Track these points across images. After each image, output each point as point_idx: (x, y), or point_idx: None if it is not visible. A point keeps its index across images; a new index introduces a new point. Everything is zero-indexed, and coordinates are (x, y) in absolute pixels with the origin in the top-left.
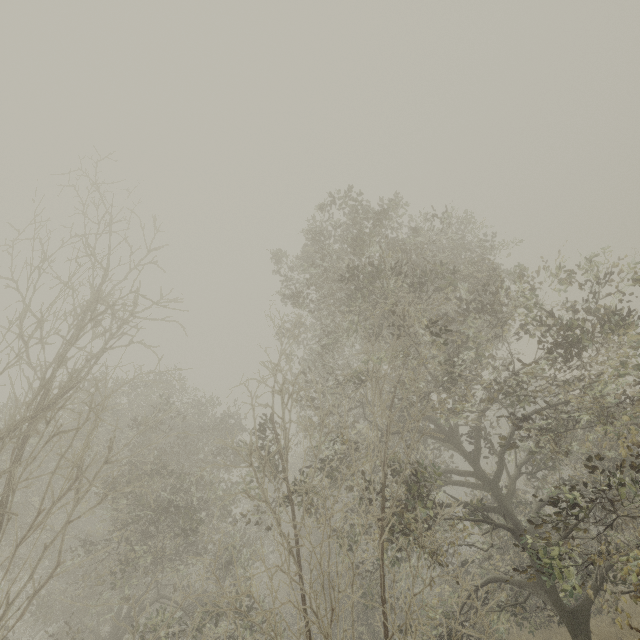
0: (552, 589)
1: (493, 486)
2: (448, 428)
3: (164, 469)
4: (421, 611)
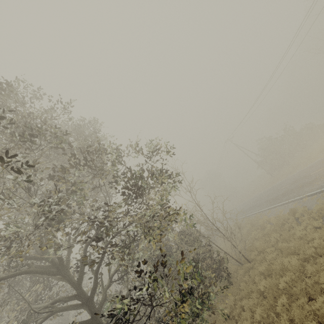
0: None
1: (89, 302)
2: (59, 262)
3: None
4: None
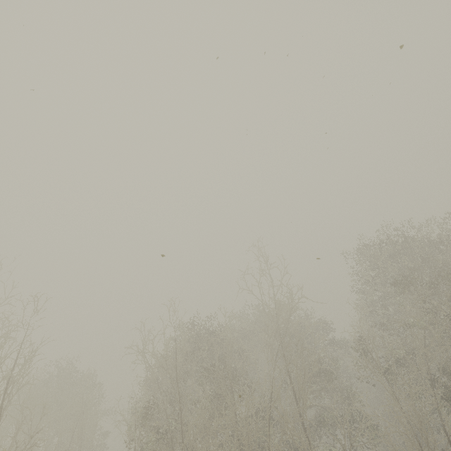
0: None
1: None
2: None
3: (313, 352)
4: None
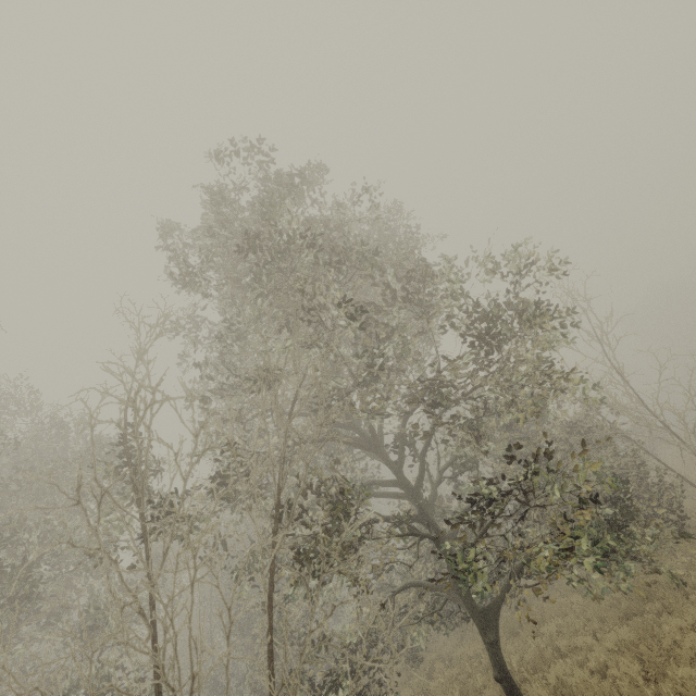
0: (466, 592)
1: (416, 493)
2: (372, 435)
3: None
4: (337, 640)
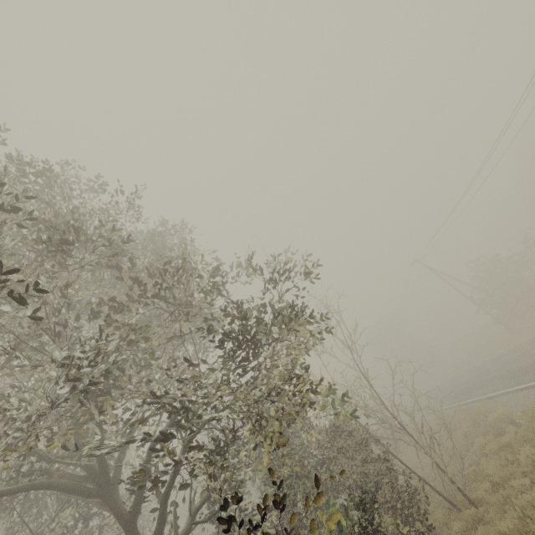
0: None
1: None
2: (101, 471)
3: None
4: None
